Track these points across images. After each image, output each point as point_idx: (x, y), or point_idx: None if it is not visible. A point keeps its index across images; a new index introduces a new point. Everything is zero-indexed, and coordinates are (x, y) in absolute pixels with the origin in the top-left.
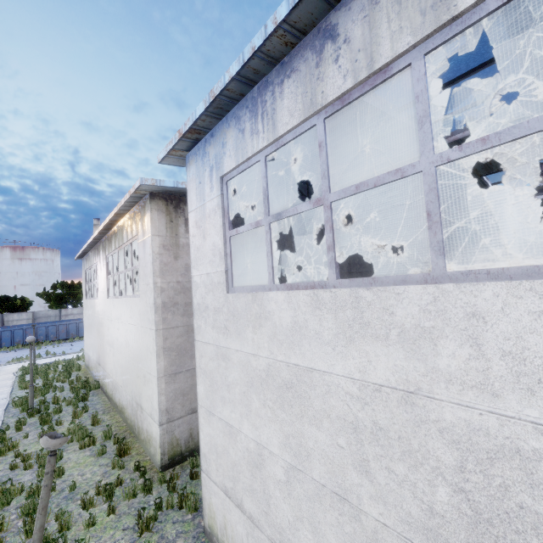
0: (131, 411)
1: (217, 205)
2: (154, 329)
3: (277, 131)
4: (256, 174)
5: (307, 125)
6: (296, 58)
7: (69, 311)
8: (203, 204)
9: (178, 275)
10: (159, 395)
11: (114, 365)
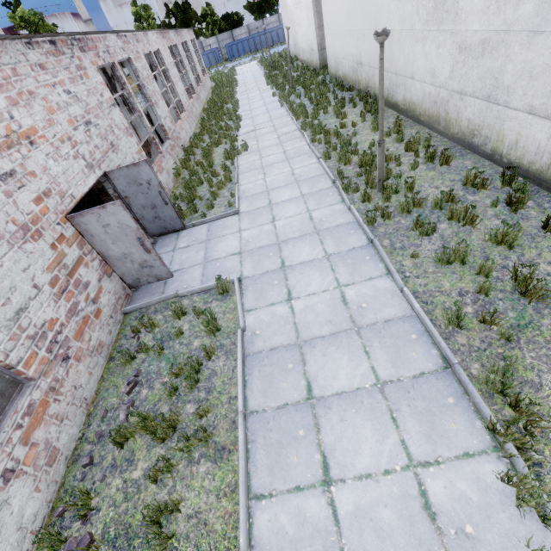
0: (310, 56)
1: None
2: (312, 2)
3: None
4: None
5: None
6: None
7: (269, 21)
8: None
9: None
10: (317, 37)
11: (301, 38)
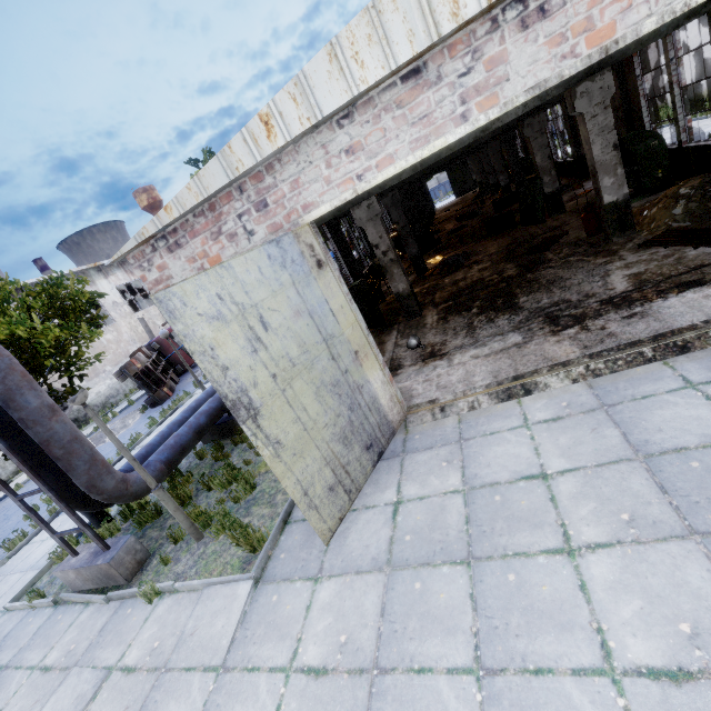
0: None
1: None
2: None
3: None
4: None
5: None
6: None
7: None
8: None
9: None
10: None
11: None
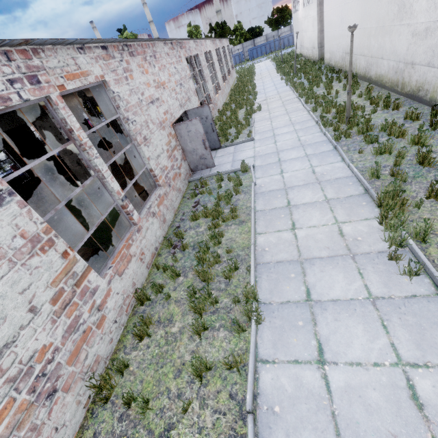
0: (312, 53)
1: None
2: (317, 14)
3: None
4: None
5: None
6: None
7: (282, 31)
8: None
9: None
10: (318, 38)
11: (306, 40)
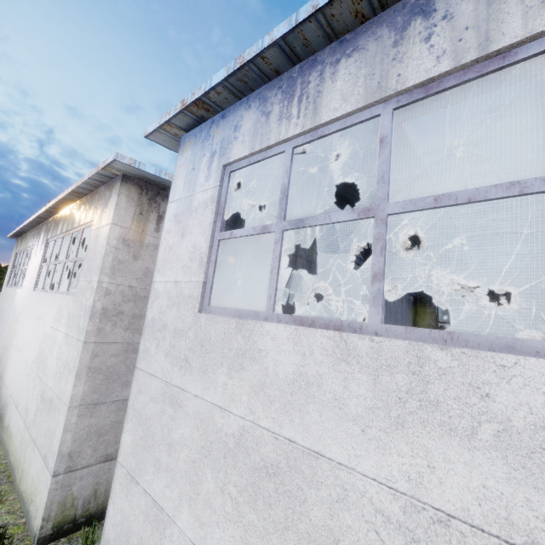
0: (20, 444)
1: (211, 198)
2: (83, 341)
3: (318, 118)
4: (256, 183)
5: (365, 114)
6: (364, 36)
7: None
8: (191, 195)
9: (133, 278)
10: (65, 432)
11: (15, 376)
